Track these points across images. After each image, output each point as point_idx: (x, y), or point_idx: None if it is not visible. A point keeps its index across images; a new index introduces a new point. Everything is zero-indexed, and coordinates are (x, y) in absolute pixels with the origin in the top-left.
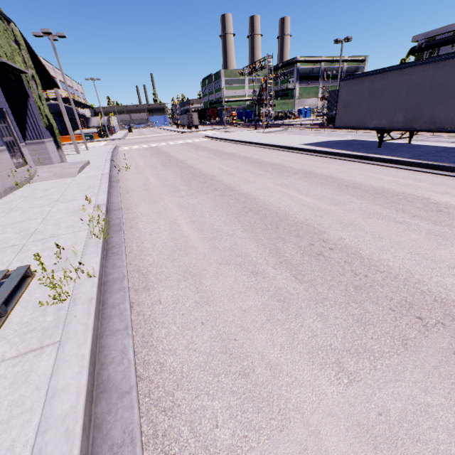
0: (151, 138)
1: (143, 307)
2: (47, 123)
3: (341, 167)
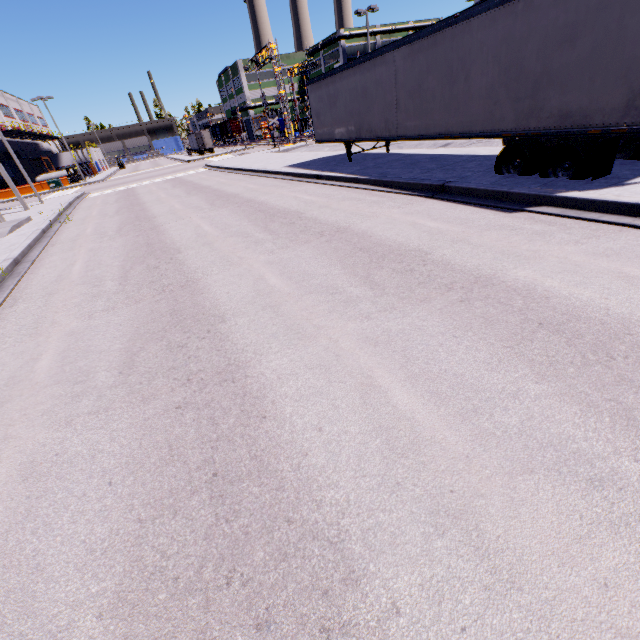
0: (139, 176)
1: (2, 315)
2: None
3: (287, 191)
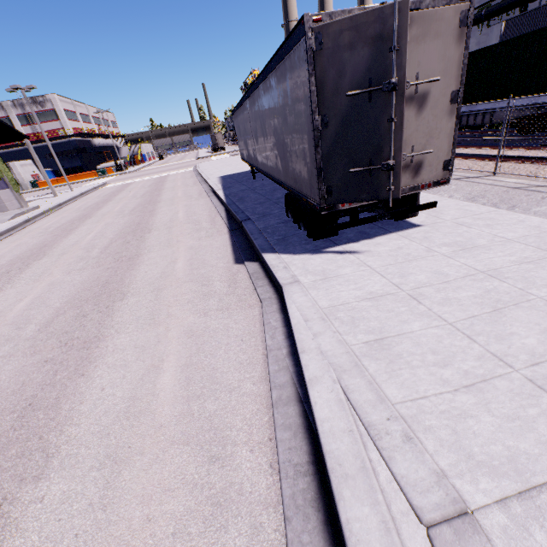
0: (155, 170)
1: None
2: (3, 176)
3: (185, 204)
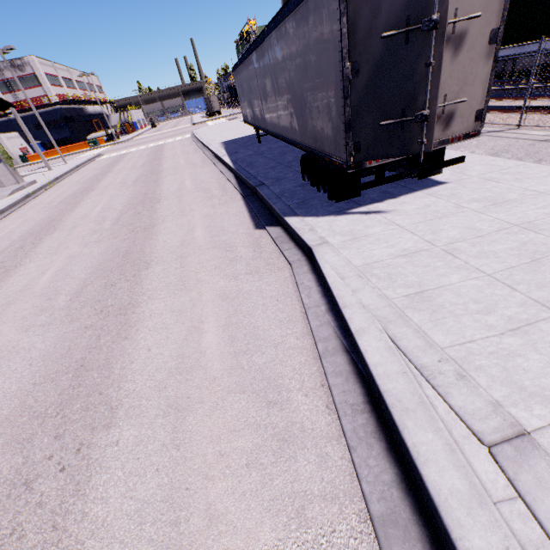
0: (149, 139)
1: None
2: None
3: (190, 172)
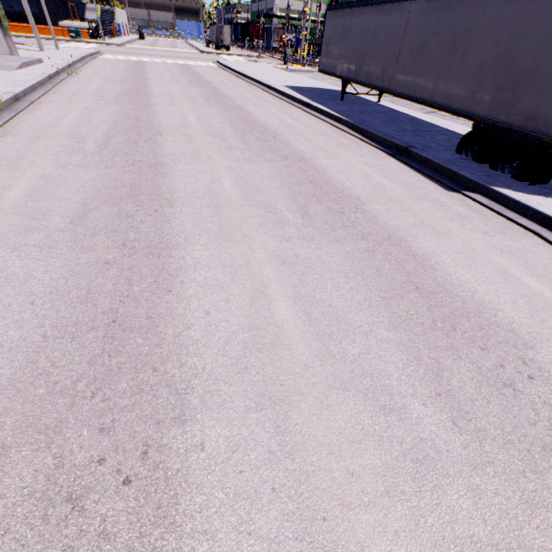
0: (153, 52)
1: None
2: None
3: (276, 109)
